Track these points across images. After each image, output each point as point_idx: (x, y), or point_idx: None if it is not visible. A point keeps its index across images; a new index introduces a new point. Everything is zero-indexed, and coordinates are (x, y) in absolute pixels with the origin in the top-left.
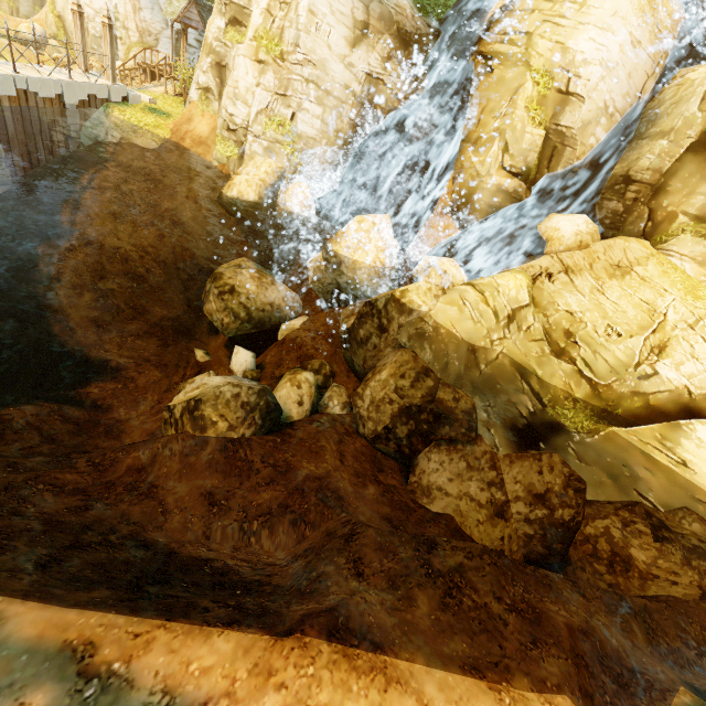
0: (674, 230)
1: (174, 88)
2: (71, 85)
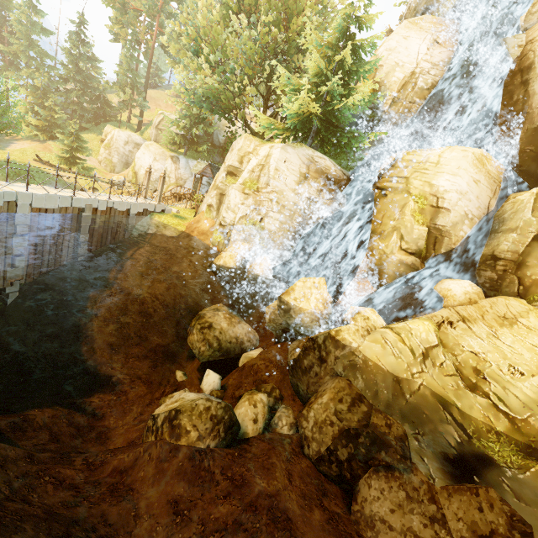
0: None
1: (191, 205)
2: (136, 204)
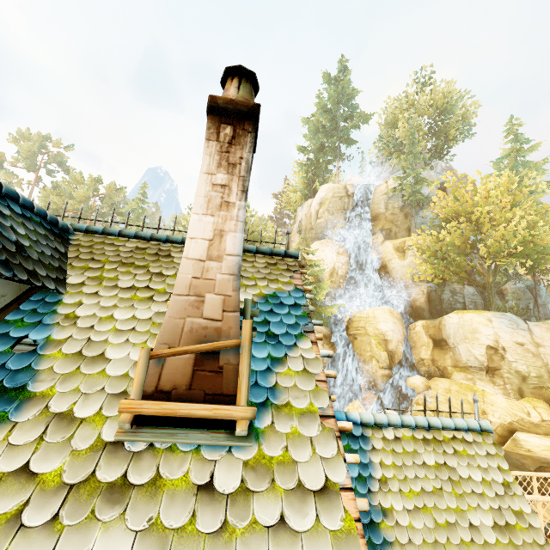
0: (449, 371)
1: None
2: None
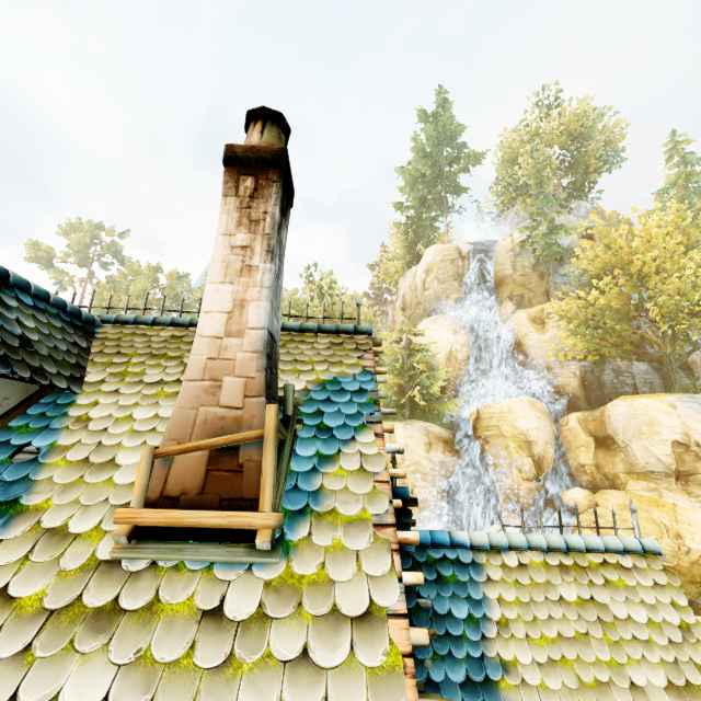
0: (622, 480)
1: None
2: None
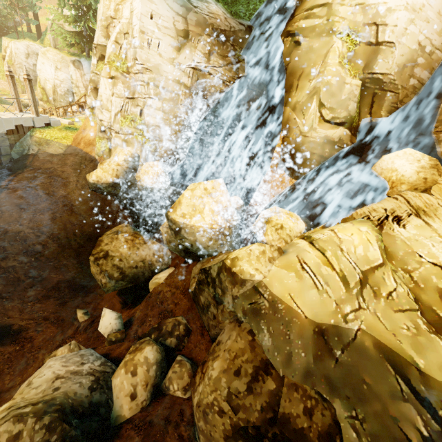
0: None
1: None
2: None
